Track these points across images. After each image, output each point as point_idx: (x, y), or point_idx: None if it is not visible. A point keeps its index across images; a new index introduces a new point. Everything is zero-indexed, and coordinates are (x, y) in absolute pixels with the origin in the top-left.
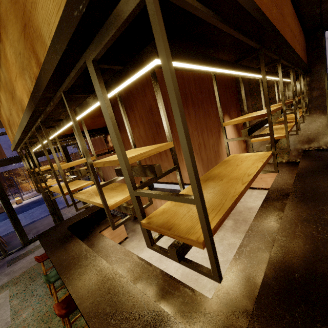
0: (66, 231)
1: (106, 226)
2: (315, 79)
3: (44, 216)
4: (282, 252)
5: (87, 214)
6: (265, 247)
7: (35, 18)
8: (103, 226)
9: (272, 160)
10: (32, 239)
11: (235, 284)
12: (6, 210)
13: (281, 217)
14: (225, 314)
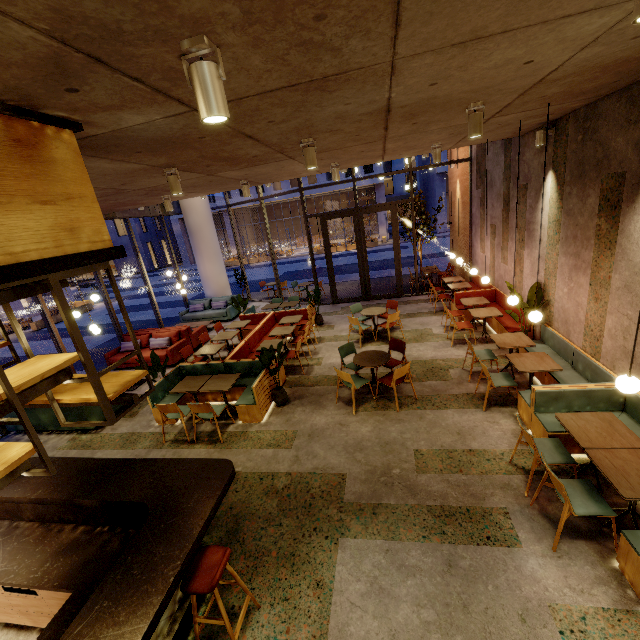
0: None
1: None
2: None
3: None
4: (62, 489)
5: None
6: (17, 541)
7: None
8: None
9: None
10: None
11: (63, 565)
12: None
13: None
14: (102, 564)
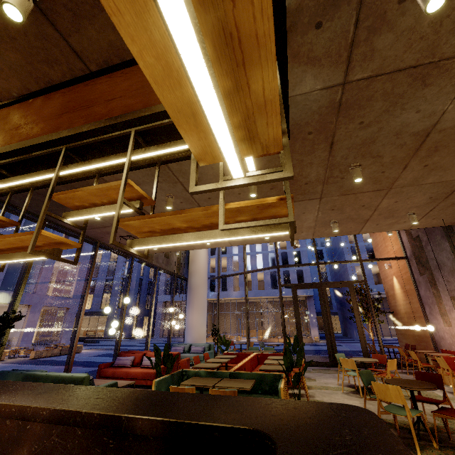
0: None
1: None
2: None
3: None
4: (101, 405)
5: None
6: None
7: None
8: None
9: None
10: None
11: None
12: None
13: None
14: None
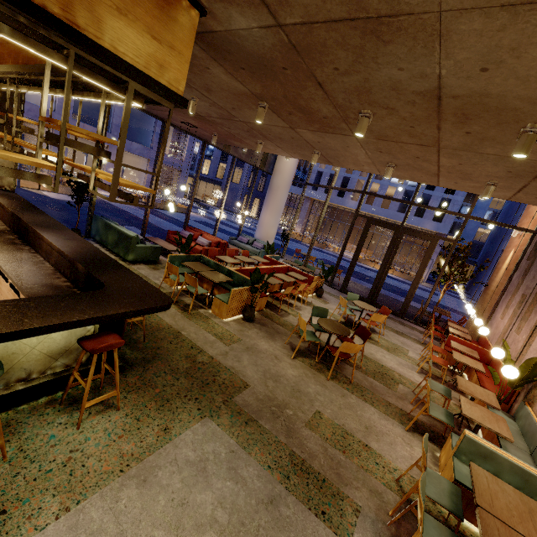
0: None
1: None
2: (10, 101)
3: None
4: (76, 254)
5: None
6: (36, 268)
7: (103, 11)
8: None
9: None
10: None
11: (43, 291)
12: None
13: (22, 248)
14: None
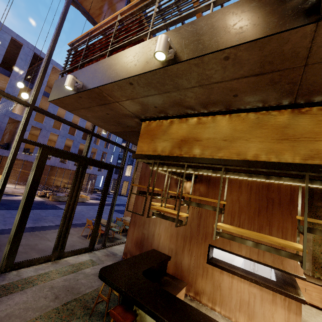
0: (148, 281)
1: (177, 291)
2: None
3: (6, 228)
4: None
5: (154, 263)
6: None
7: None
8: (171, 288)
9: (309, 272)
10: (16, 264)
11: None
12: (23, 208)
13: None
14: None
